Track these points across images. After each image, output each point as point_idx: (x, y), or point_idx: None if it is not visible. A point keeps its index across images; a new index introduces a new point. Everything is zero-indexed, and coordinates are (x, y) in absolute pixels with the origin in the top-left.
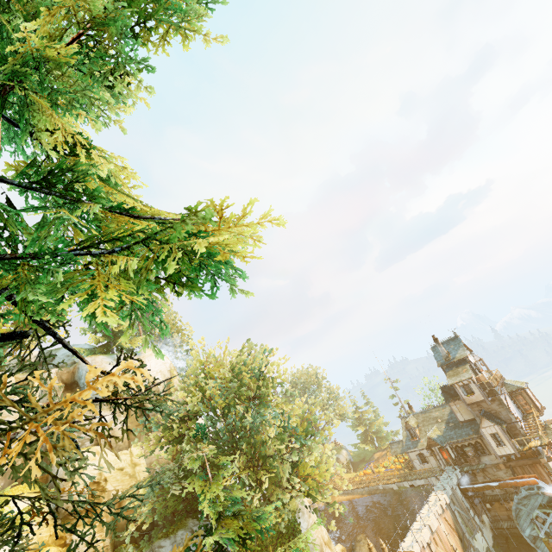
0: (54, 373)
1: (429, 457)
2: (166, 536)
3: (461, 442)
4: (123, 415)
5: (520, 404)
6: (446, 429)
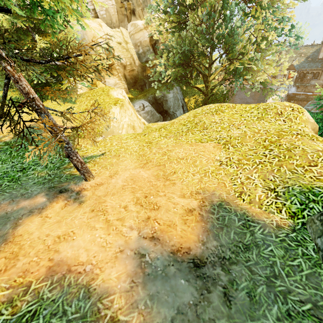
0: None
1: (278, 75)
2: (168, 89)
3: (308, 70)
4: None
5: None
6: (303, 62)
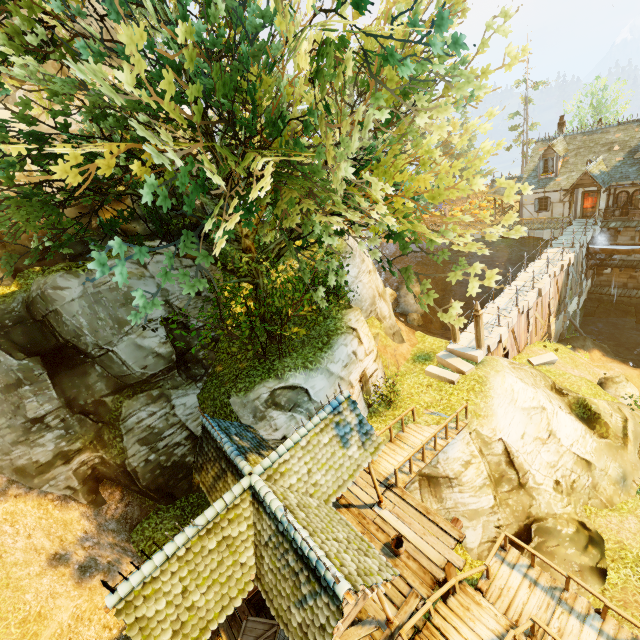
0: None
1: (555, 204)
2: (69, 272)
3: (639, 185)
4: None
5: None
6: (621, 164)
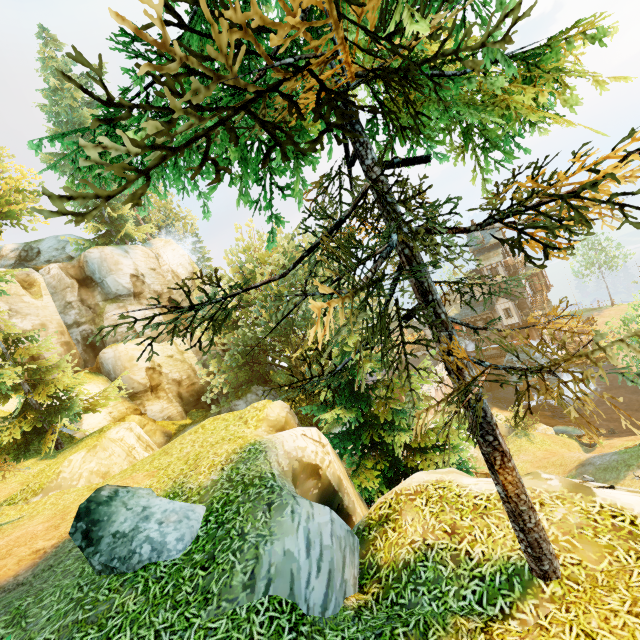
0: (57, 268)
1: None
2: (238, 399)
3: (475, 317)
4: (156, 309)
5: (533, 283)
6: (463, 309)
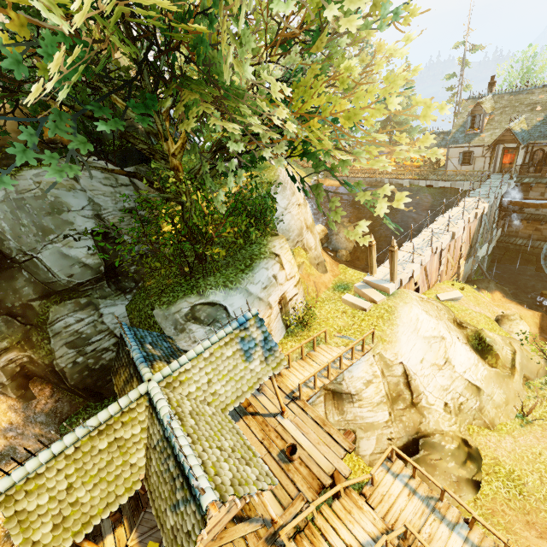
0: None
1: (477, 158)
2: None
3: None
4: None
5: None
6: (541, 124)
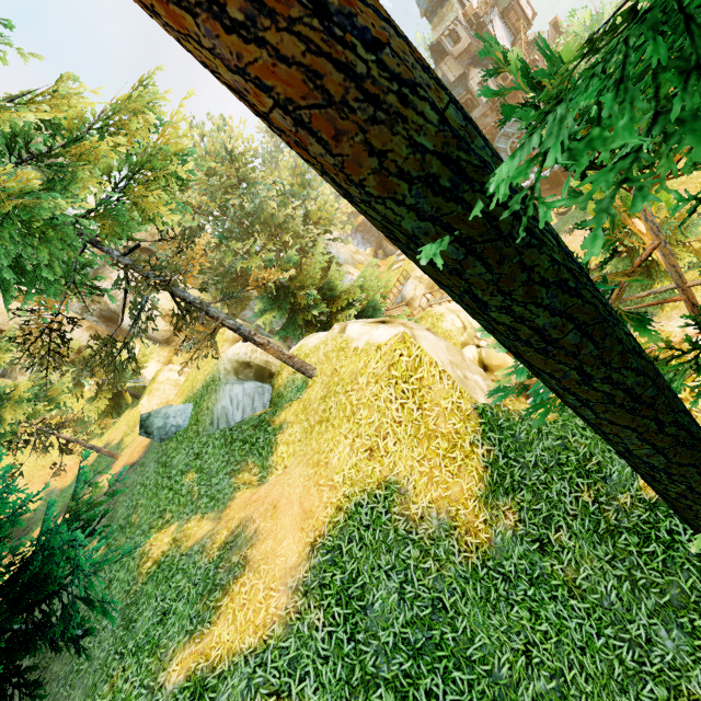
0: None
1: None
2: (243, 310)
3: None
4: None
5: (511, 24)
6: None
